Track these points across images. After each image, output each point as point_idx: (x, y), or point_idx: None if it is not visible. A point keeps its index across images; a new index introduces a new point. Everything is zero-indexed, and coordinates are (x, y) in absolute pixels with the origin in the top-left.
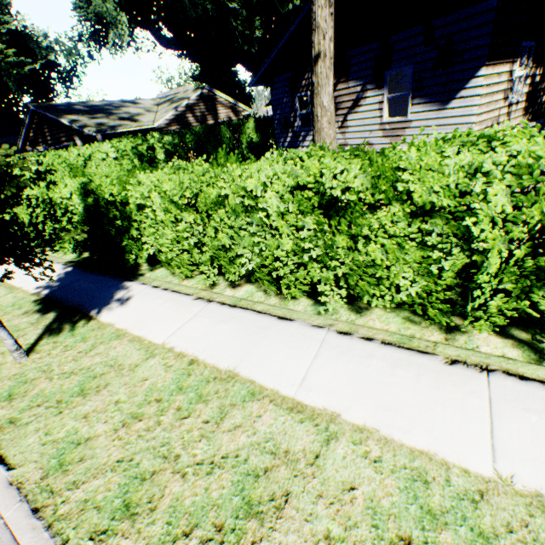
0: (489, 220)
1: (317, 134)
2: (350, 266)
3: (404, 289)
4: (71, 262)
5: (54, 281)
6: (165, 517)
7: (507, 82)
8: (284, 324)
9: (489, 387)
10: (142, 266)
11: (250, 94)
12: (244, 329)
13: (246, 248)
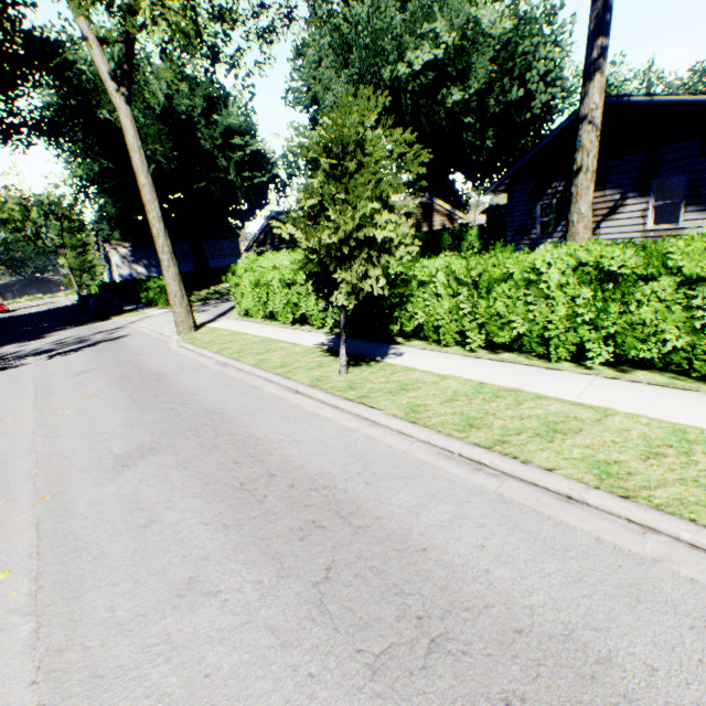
0: None
1: (569, 239)
2: (620, 325)
3: (670, 342)
4: (330, 333)
5: (327, 342)
6: (499, 429)
7: None
8: (553, 372)
9: None
10: (396, 339)
11: (466, 202)
12: (517, 372)
13: (518, 315)
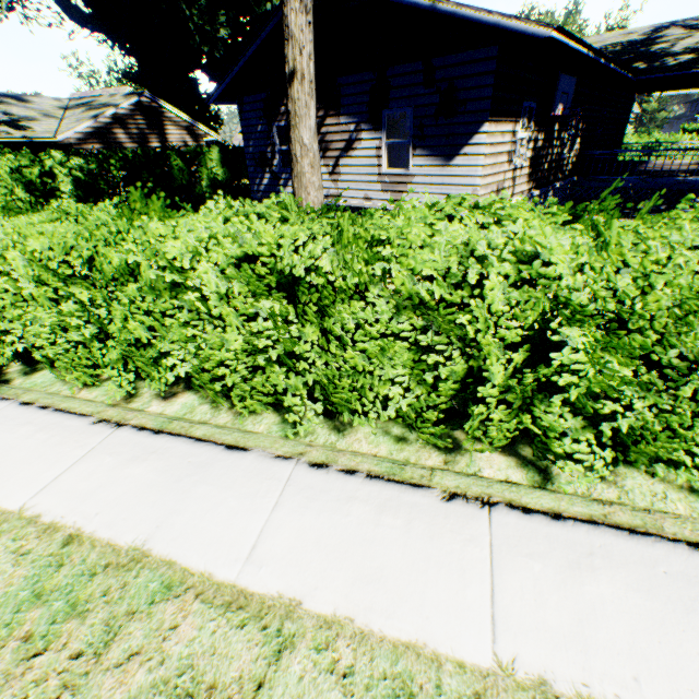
0: (485, 316)
1: (297, 180)
2: (323, 373)
3: (394, 402)
4: None
5: None
6: None
7: (511, 143)
8: (235, 458)
9: (491, 529)
10: (10, 365)
11: (217, 114)
12: (171, 471)
13: (177, 343)
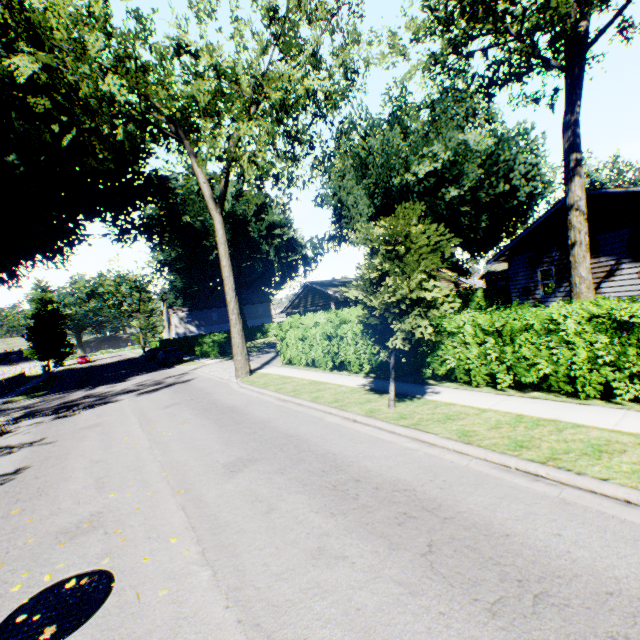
0: None
1: (574, 297)
2: None
3: None
4: (367, 376)
5: (367, 383)
6: (547, 449)
7: None
8: (585, 406)
9: None
10: (428, 381)
11: (467, 270)
12: (551, 406)
13: (542, 358)
